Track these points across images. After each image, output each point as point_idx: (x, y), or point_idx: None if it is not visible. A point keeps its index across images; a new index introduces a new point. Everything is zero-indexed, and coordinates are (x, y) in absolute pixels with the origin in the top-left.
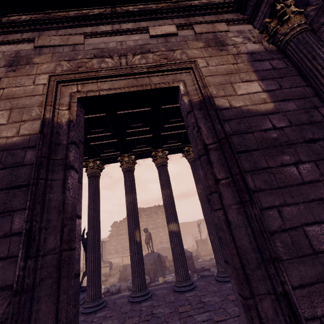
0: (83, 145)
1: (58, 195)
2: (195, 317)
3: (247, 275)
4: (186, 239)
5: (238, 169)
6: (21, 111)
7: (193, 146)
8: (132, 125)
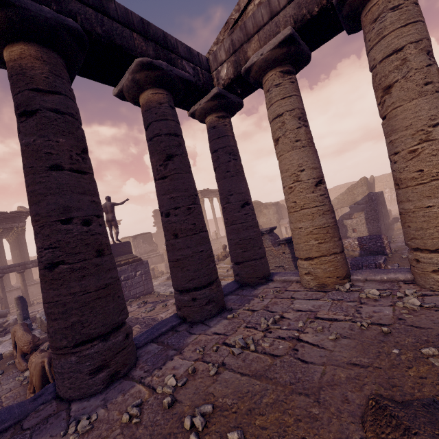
0: None
1: None
2: None
3: None
4: None
5: None
6: None
7: None
8: None
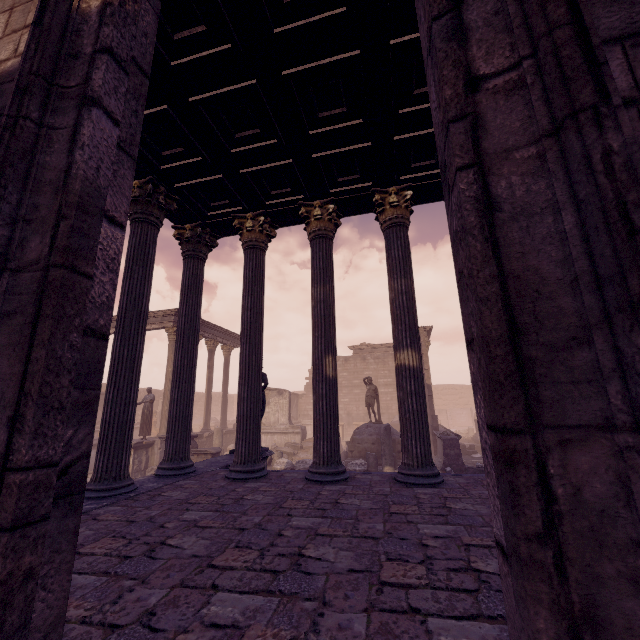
0: (147, 79)
1: (60, 159)
2: (420, 527)
3: (527, 362)
4: (456, 416)
5: (564, 10)
6: (26, 8)
7: (421, 28)
8: (322, 113)
